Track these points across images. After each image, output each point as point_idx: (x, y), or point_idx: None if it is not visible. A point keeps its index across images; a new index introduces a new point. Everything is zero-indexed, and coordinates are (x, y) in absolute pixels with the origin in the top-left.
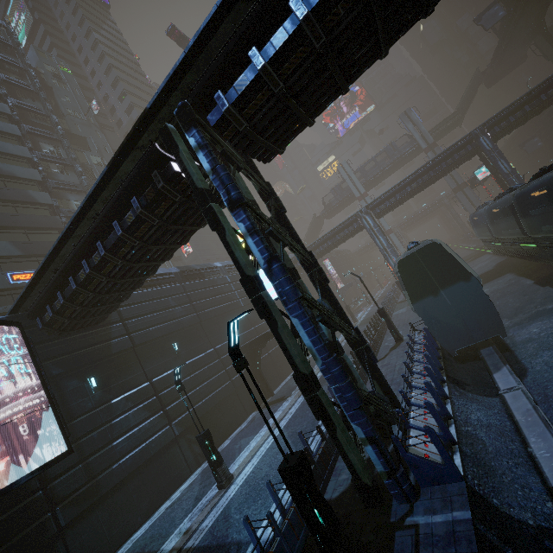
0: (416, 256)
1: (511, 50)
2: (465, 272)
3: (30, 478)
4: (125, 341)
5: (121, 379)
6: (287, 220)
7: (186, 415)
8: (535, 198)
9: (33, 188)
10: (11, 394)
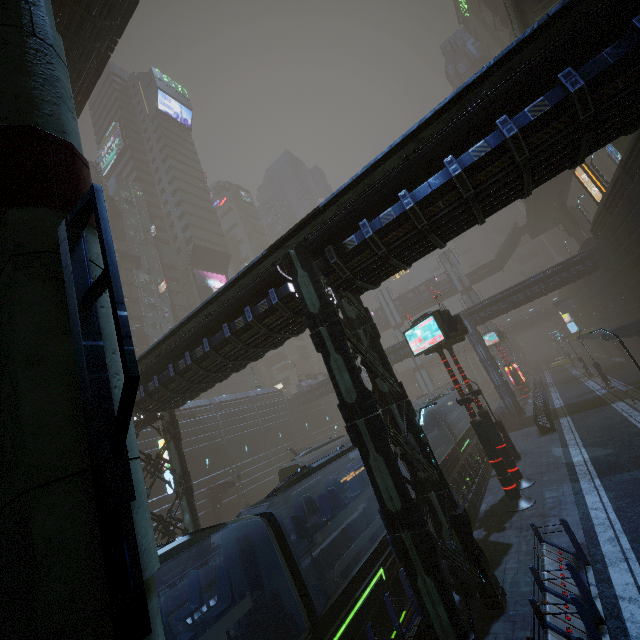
0: (288, 470)
1: (544, 215)
2: (312, 493)
3: None
4: None
5: None
6: (179, 448)
7: None
8: None
9: None
10: None
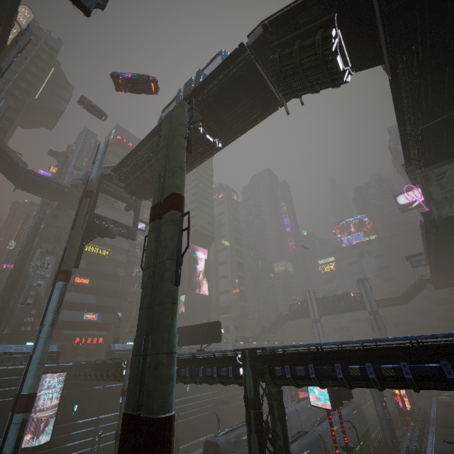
0: (211, 443)
1: (446, 278)
2: None
3: (33, 448)
4: (100, 389)
5: (87, 410)
6: None
7: (103, 445)
8: (299, 444)
9: (120, 266)
10: (48, 402)
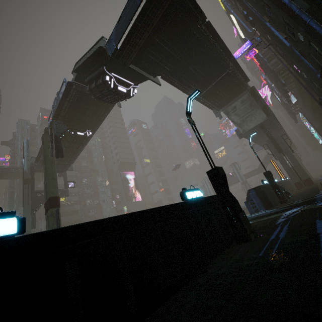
0: None
1: None
2: None
3: None
4: None
5: None
6: None
7: None
8: None
9: (75, 203)
10: None
